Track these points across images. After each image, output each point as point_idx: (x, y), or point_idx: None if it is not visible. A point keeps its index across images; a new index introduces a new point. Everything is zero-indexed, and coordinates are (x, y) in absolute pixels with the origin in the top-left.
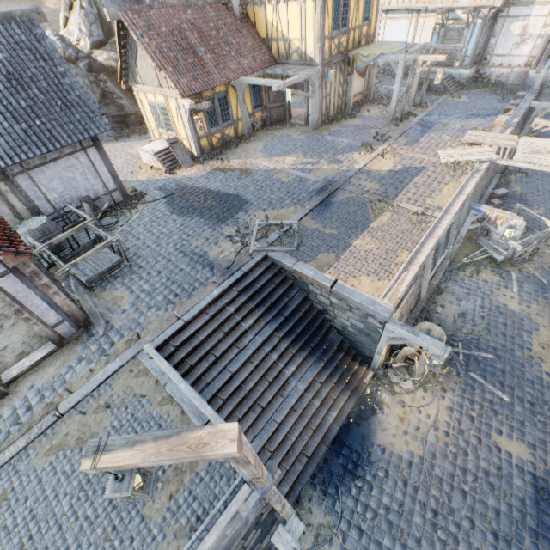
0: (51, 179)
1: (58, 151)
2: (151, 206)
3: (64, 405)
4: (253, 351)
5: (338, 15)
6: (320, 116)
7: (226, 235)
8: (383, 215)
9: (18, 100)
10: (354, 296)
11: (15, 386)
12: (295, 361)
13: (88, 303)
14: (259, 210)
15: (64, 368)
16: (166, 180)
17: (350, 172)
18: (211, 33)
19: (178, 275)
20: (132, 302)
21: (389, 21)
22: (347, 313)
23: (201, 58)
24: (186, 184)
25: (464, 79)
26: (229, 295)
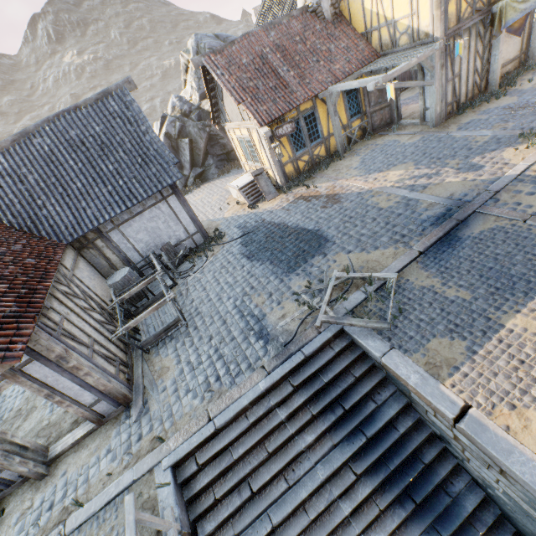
0: (138, 230)
1: (141, 205)
2: (226, 248)
3: (72, 520)
4: (310, 492)
5: None
6: (444, 106)
7: (293, 291)
8: None
9: (108, 165)
10: (512, 460)
11: (56, 465)
12: (383, 524)
13: (138, 371)
14: (342, 252)
15: (93, 457)
16: (247, 216)
17: (496, 182)
18: (297, 47)
19: (227, 346)
20: (174, 378)
21: None
22: (494, 472)
23: (283, 78)
24: (264, 219)
25: None
26: (281, 390)
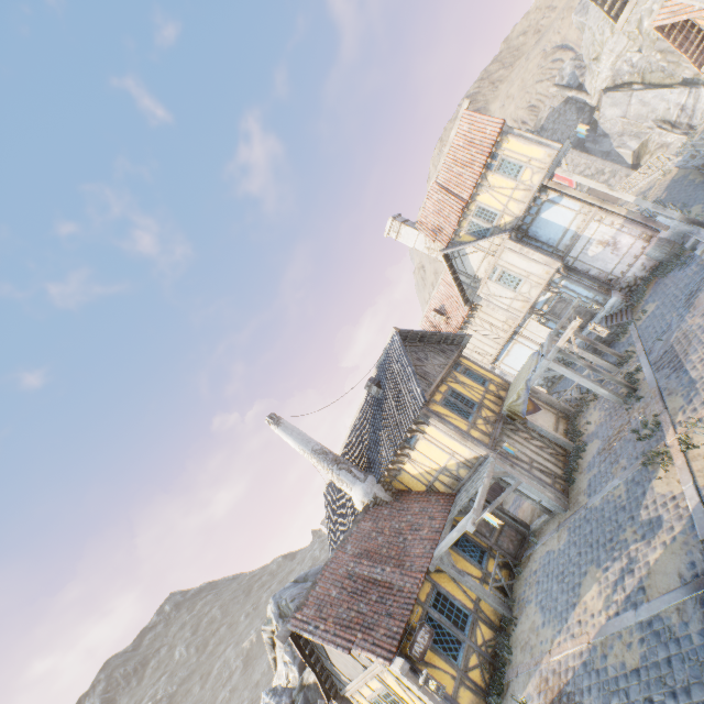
0: None
1: None
2: None
3: None
4: None
5: (459, 408)
6: (551, 488)
7: None
8: None
9: None
10: None
11: None
12: None
13: None
14: None
15: None
16: None
17: (695, 524)
18: (378, 541)
19: None
20: None
21: (504, 360)
22: None
23: (382, 579)
24: None
25: (620, 303)
26: None
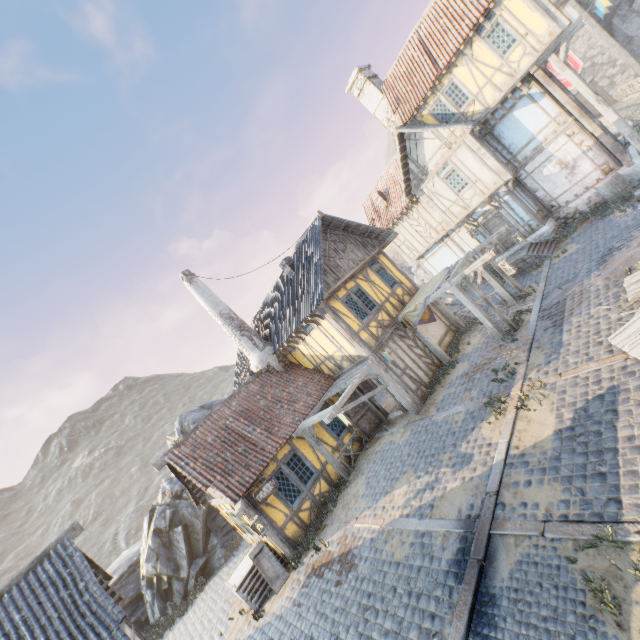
0: None
1: None
2: None
3: None
4: None
5: (358, 307)
6: (413, 394)
7: None
8: (635, 602)
9: None
10: None
11: None
12: None
13: None
14: None
15: None
16: (251, 639)
17: (490, 477)
18: (259, 404)
19: None
20: None
21: (429, 259)
22: None
23: (251, 437)
24: (271, 638)
25: (550, 234)
26: None
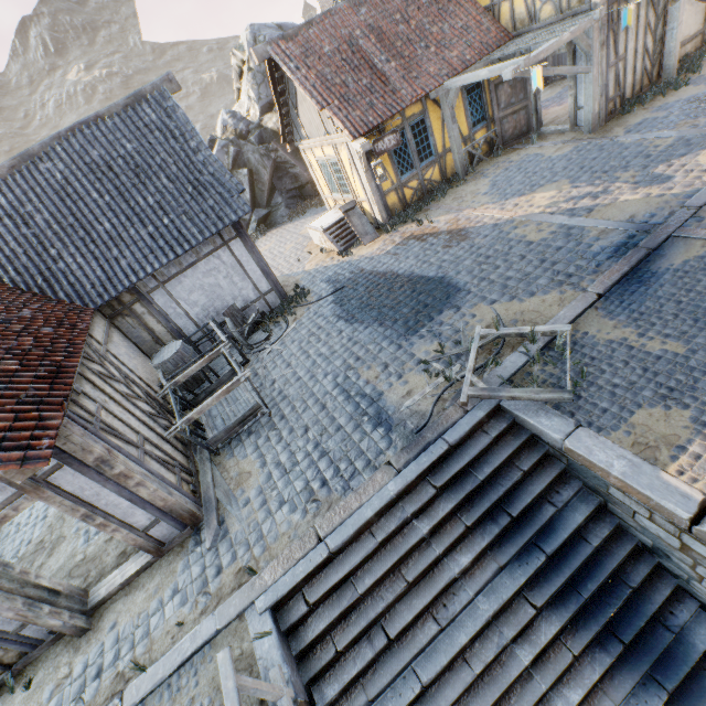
0: (191, 289)
1: (194, 253)
2: (313, 309)
3: (131, 691)
4: (472, 636)
5: None
6: (604, 103)
7: (418, 359)
8: None
9: (146, 198)
10: None
11: (100, 615)
12: (579, 675)
13: (207, 479)
14: (483, 303)
15: (153, 601)
16: (337, 266)
17: (696, 195)
18: (397, 29)
19: (331, 438)
20: (260, 486)
21: None
22: None
23: (381, 71)
24: (363, 268)
25: None
26: (418, 495)
